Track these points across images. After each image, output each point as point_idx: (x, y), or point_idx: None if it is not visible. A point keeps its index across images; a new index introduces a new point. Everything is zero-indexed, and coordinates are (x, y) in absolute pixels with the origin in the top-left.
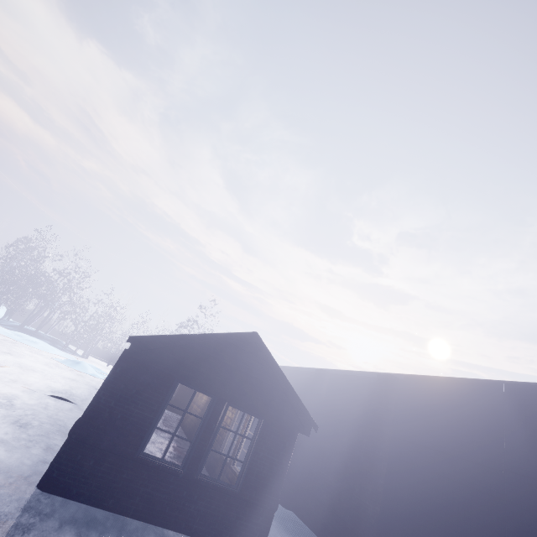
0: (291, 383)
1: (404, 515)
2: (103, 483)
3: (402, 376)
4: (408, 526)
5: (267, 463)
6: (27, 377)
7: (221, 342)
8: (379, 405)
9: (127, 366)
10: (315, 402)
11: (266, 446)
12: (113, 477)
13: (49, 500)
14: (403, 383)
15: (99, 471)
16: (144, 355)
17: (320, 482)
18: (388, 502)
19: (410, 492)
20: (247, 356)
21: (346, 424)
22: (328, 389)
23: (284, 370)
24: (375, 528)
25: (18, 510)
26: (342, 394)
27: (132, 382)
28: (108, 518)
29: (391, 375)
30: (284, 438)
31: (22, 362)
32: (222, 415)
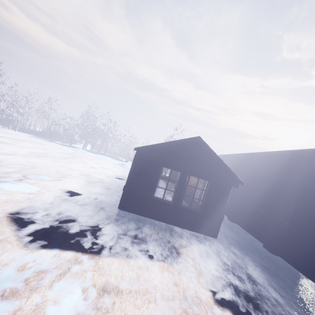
0: (232, 163)
1: (305, 227)
2: (141, 207)
3: (311, 150)
4: (307, 232)
5: (214, 201)
6: (105, 172)
7: (180, 145)
8: (291, 170)
9: (137, 161)
10: (246, 172)
11: (213, 193)
12: (144, 205)
13: (123, 212)
14: (311, 155)
15: (138, 203)
16: (143, 155)
17: (251, 211)
18: (295, 220)
19: (311, 216)
20: (196, 150)
21: (267, 182)
22: (255, 164)
23: (227, 156)
24: (285, 232)
25: (113, 215)
26: (265, 166)
27: (142, 168)
28: (146, 219)
29: (302, 150)
30: (223, 189)
31: (102, 166)
32: (187, 180)
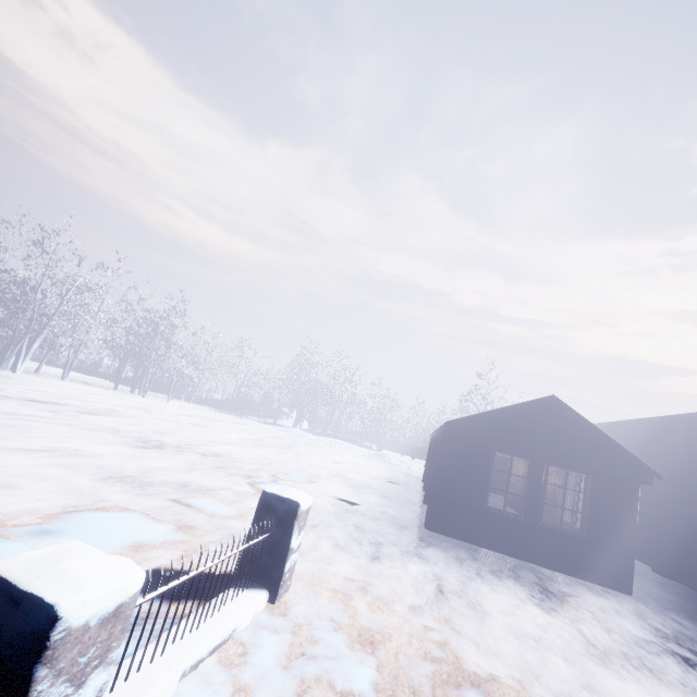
0: (632, 441)
1: None
2: (466, 527)
3: None
4: None
5: (609, 514)
6: (361, 470)
7: (521, 411)
8: None
9: (450, 444)
10: (671, 457)
11: (602, 499)
12: (471, 523)
13: (437, 535)
14: None
15: (460, 519)
16: (461, 433)
17: None
18: None
19: None
20: (552, 418)
21: None
22: (688, 439)
23: (616, 426)
24: None
25: (425, 537)
26: None
27: (458, 455)
28: (479, 550)
29: None
30: (622, 490)
31: (347, 459)
32: (545, 474)
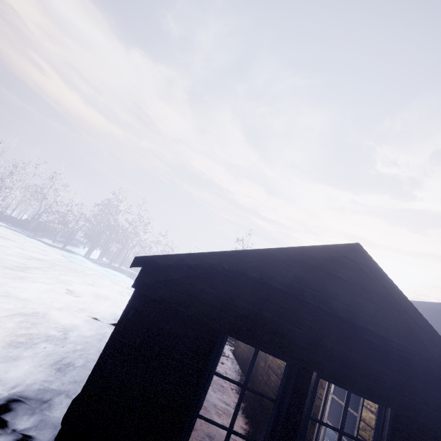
0: None
1: None
2: None
3: None
4: None
5: None
6: (97, 306)
7: (294, 264)
8: None
9: (142, 307)
10: None
11: None
12: None
13: None
14: None
15: None
16: (163, 289)
17: None
18: None
19: None
20: (346, 288)
21: None
22: None
23: None
24: None
25: None
26: None
27: (153, 333)
28: None
29: None
30: None
31: (100, 291)
32: (311, 398)
